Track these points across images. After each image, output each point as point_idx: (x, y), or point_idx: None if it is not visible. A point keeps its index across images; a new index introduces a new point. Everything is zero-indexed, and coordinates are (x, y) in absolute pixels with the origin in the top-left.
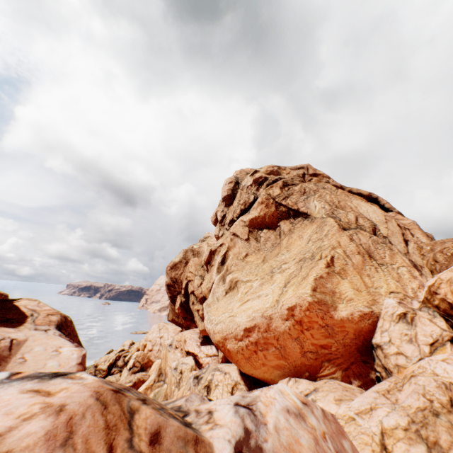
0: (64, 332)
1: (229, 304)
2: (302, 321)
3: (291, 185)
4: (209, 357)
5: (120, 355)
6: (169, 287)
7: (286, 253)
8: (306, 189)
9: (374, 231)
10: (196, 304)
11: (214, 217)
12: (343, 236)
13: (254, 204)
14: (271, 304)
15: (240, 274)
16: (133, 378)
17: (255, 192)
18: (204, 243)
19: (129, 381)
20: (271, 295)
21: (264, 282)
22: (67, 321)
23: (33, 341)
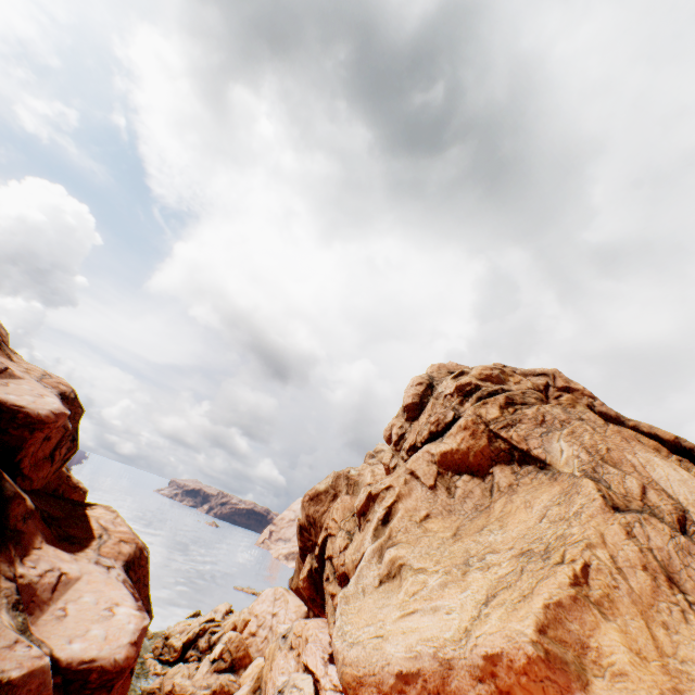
0: (132, 575)
1: (381, 607)
2: (512, 694)
3: (521, 405)
4: (339, 692)
5: (206, 628)
6: (302, 529)
7: (497, 530)
8: (546, 416)
9: (681, 522)
10: (332, 582)
11: (388, 430)
12: (612, 524)
13: (452, 428)
14: (455, 633)
15: (409, 553)
16: (214, 681)
17: (457, 407)
18: (368, 469)
19: (207, 684)
20: (457, 614)
21: (448, 582)
22: (142, 557)
23: (87, 583)
